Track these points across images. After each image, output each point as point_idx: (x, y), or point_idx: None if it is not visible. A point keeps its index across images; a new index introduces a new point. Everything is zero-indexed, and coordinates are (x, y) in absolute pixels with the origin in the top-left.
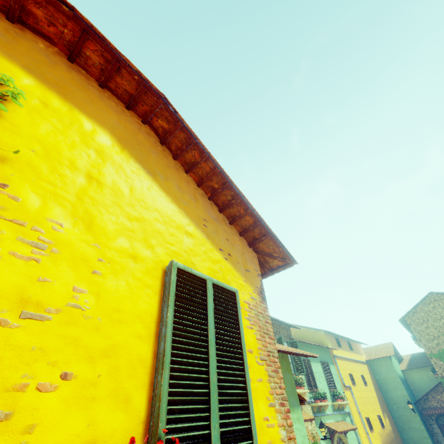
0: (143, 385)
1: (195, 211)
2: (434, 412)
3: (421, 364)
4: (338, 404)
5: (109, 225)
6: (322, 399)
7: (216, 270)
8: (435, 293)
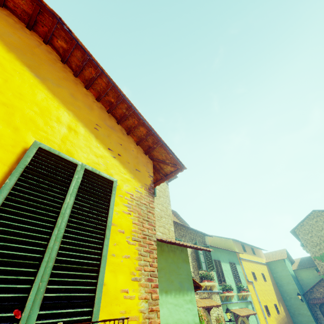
0: None
1: (87, 116)
2: (318, 301)
3: (308, 265)
4: (242, 294)
5: None
6: (229, 291)
7: (99, 163)
8: (317, 211)
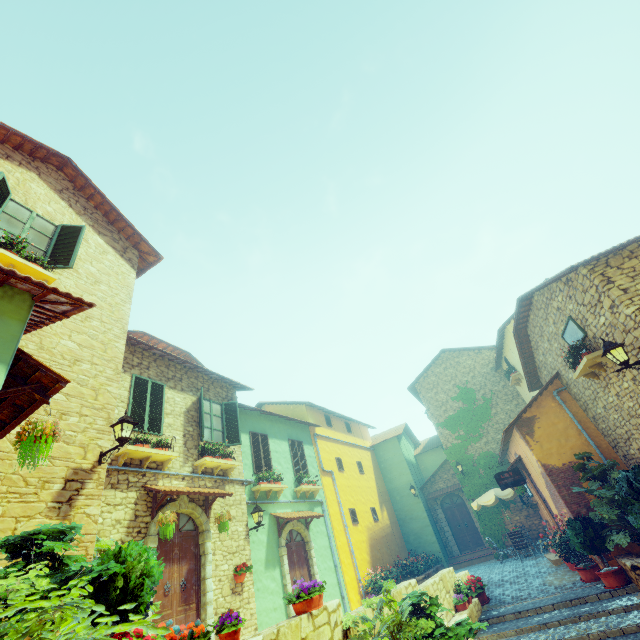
0: None
1: None
2: (439, 494)
3: (436, 445)
4: (302, 489)
5: None
6: (274, 482)
7: None
8: (448, 351)
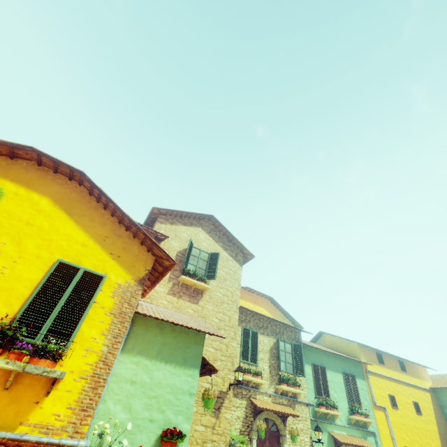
0: (20, 303)
1: (99, 232)
2: None
3: None
4: (355, 418)
5: (30, 243)
6: (330, 408)
7: (99, 265)
8: None
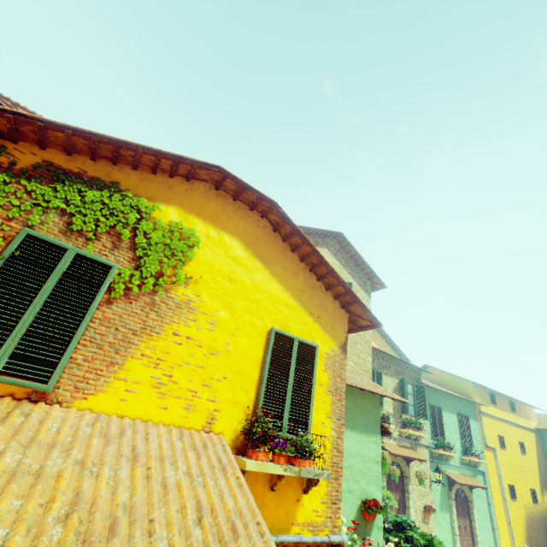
0: (254, 388)
1: (295, 286)
2: None
3: None
4: (468, 459)
5: (240, 308)
6: (447, 449)
7: (305, 330)
8: None
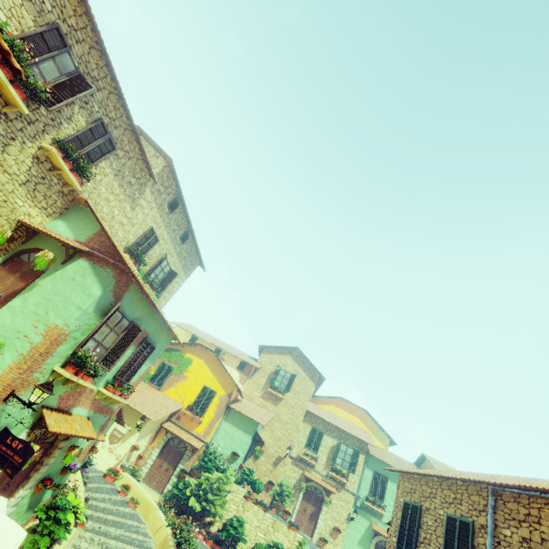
0: (195, 398)
1: (217, 374)
2: None
3: None
4: None
5: (198, 379)
6: (377, 506)
7: (216, 387)
8: None
